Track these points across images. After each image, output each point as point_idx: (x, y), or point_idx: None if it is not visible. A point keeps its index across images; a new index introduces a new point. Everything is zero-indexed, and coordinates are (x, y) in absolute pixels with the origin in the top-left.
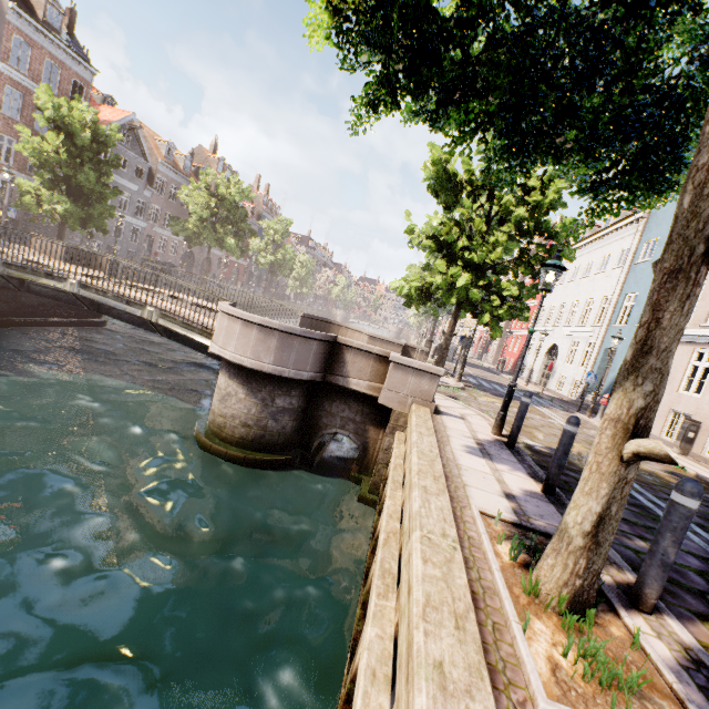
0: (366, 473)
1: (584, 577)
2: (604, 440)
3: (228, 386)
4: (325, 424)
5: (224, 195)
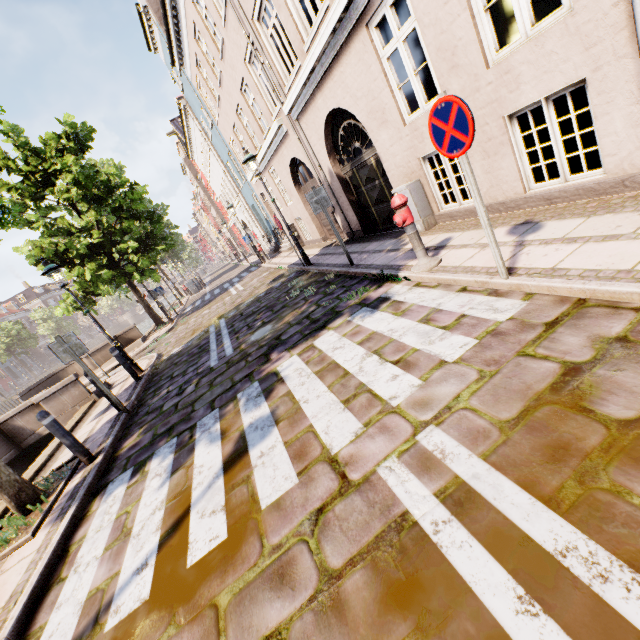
0: None
1: (13, 500)
2: None
3: None
4: None
5: None
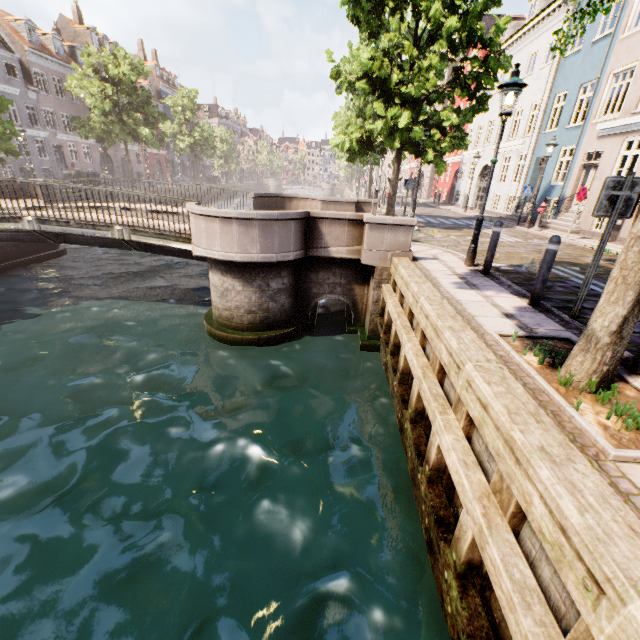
0: (359, 325)
1: (609, 364)
2: (630, 256)
3: (224, 282)
4: (315, 294)
5: (117, 77)
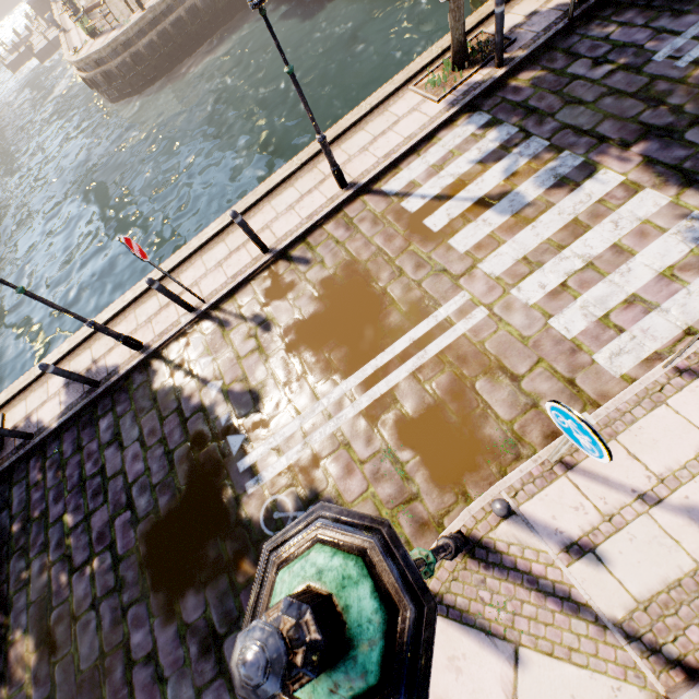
0: None
1: (453, 55)
2: None
3: None
4: None
5: None
